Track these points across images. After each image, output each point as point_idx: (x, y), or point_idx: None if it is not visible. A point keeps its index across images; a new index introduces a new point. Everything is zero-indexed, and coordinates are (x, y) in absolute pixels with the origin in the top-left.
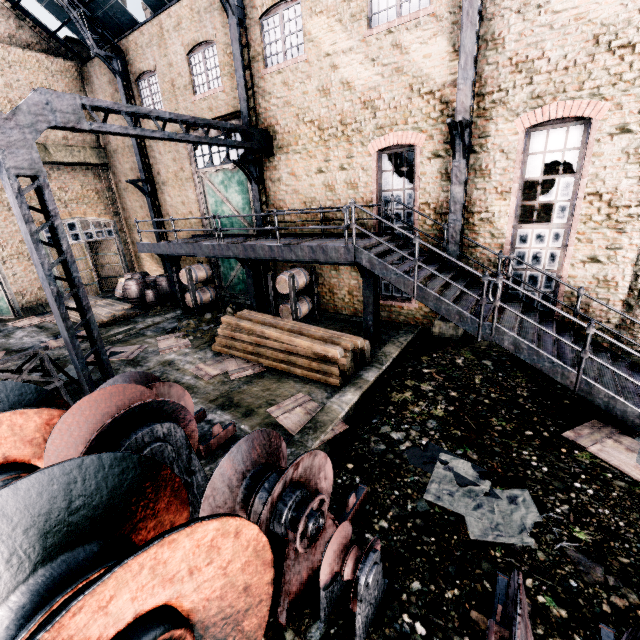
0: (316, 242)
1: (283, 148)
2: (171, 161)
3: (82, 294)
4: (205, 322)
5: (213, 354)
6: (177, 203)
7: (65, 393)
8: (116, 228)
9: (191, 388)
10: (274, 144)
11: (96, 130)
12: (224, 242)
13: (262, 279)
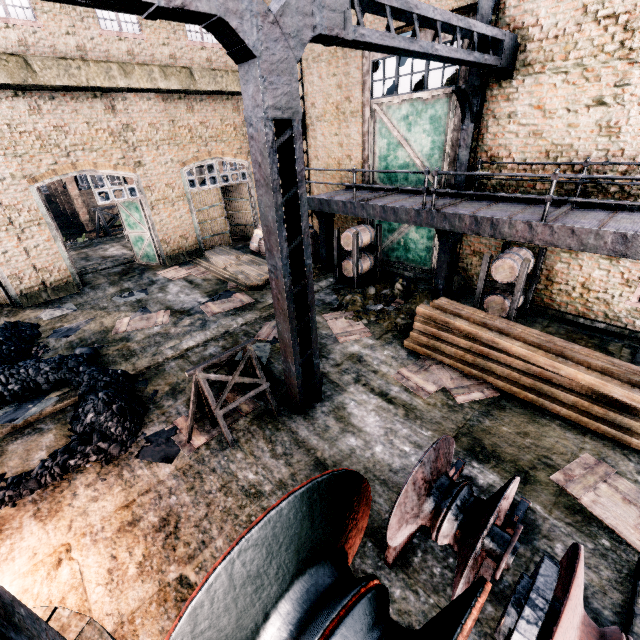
0: (584, 218)
1: (534, 65)
2: (334, 88)
3: (309, 287)
4: (371, 299)
5: (408, 353)
6: (332, 144)
7: (271, 397)
8: (249, 170)
9: (410, 409)
10: (518, 59)
11: (356, 40)
12: (414, 203)
13: (455, 255)
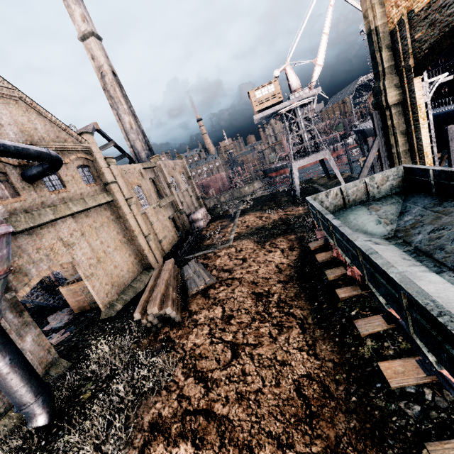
0: None
1: None
2: None
3: None
4: None
5: None
6: None
7: None
8: None
9: None
10: None
11: None
12: None
13: None
